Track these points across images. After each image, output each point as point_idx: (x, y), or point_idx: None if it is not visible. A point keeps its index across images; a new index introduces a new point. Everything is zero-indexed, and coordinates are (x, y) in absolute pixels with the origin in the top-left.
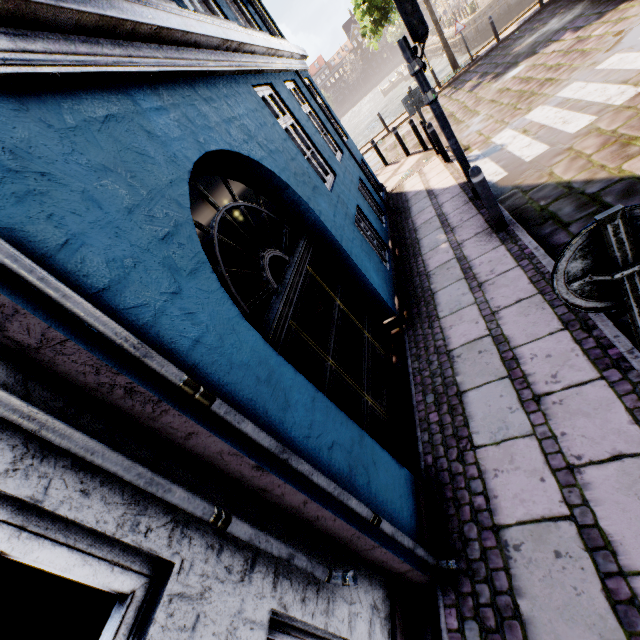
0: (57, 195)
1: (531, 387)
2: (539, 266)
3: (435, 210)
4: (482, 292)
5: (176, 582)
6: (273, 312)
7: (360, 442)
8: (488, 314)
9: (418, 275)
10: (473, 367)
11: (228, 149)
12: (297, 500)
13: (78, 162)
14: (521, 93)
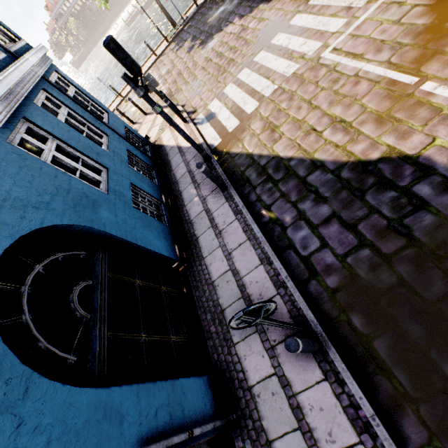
0: None
1: (252, 303)
2: (246, 220)
3: (186, 166)
4: (222, 238)
5: None
6: (94, 341)
7: (173, 389)
8: (227, 254)
9: (186, 223)
10: (226, 292)
11: (11, 242)
12: None
13: None
14: (219, 67)
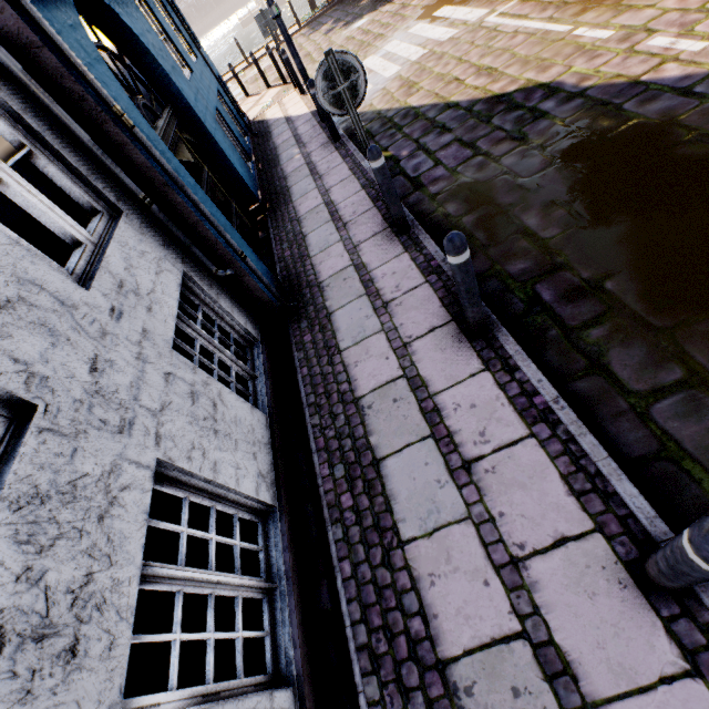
0: None
1: (343, 221)
2: (355, 160)
3: (292, 132)
4: (321, 181)
5: (127, 219)
6: None
7: (231, 230)
8: (324, 192)
9: (278, 179)
10: (313, 222)
11: None
12: (192, 220)
13: None
14: (362, 43)
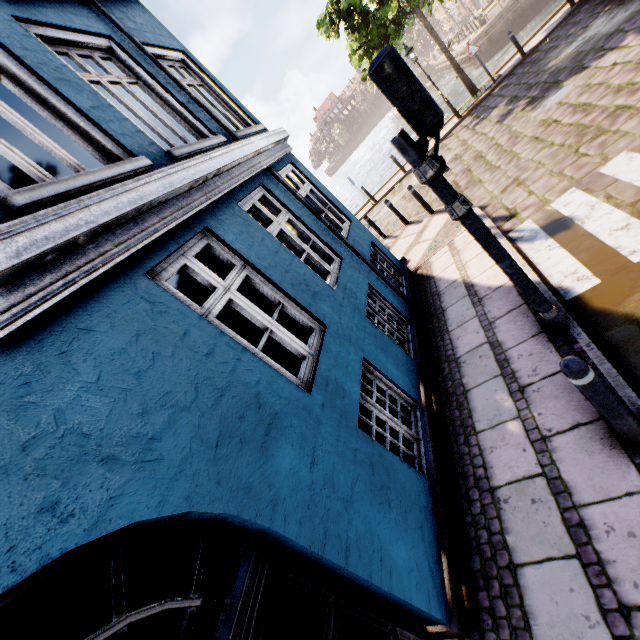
0: None
1: None
2: None
3: (484, 330)
4: None
5: None
6: None
7: None
8: None
9: (476, 486)
10: None
11: None
12: None
13: None
14: (580, 128)
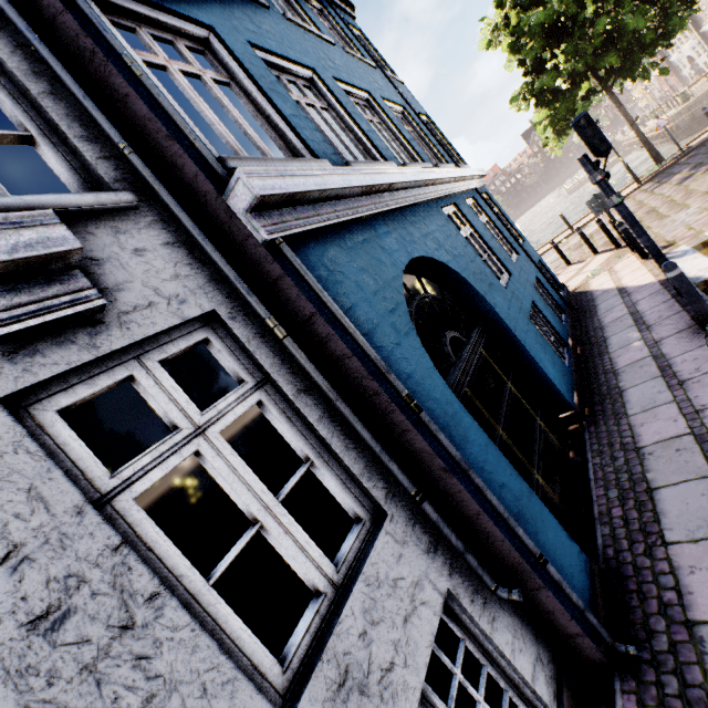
0: (346, 283)
1: None
2: None
3: (627, 308)
4: (683, 390)
5: (389, 525)
6: (452, 377)
7: (528, 497)
8: (690, 412)
9: (603, 373)
10: (668, 465)
11: (425, 255)
12: (472, 510)
13: (353, 266)
14: None
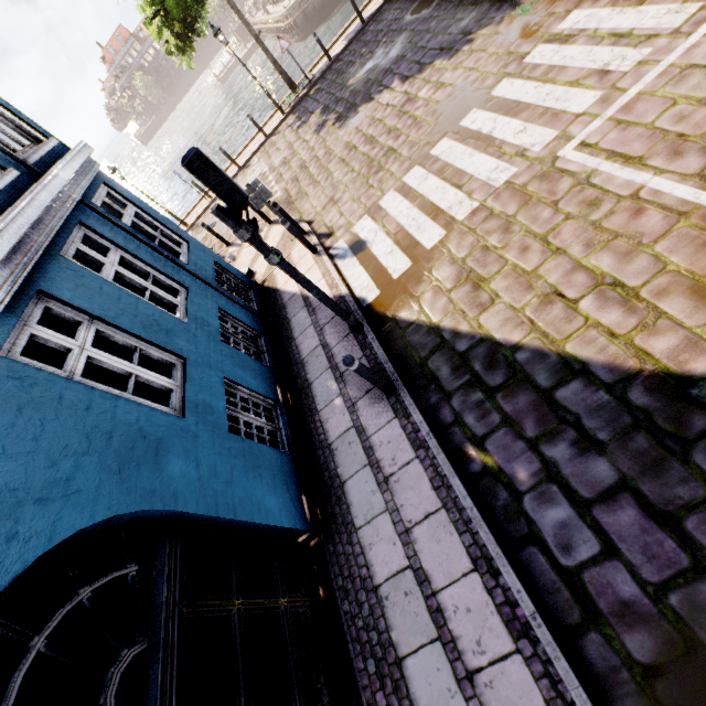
0: None
1: (462, 658)
2: (436, 463)
3: (318, 335)
4: (391, 493)
5: None
6: None
7: None
8: (403, 532)
9: (320, 447)
10: (404, 618)
11: None
12: None
13: None
14: (369, 160)
